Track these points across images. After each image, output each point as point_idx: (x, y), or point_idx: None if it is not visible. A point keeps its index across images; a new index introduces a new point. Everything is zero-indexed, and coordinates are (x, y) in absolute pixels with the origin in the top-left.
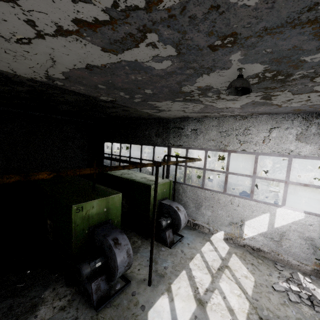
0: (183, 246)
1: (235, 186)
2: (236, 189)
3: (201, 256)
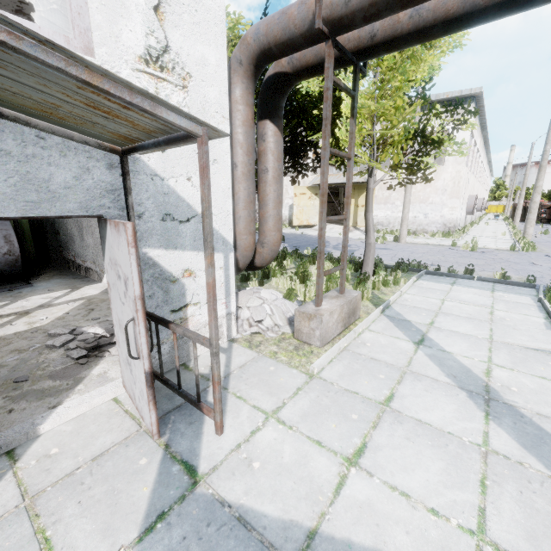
0: (1, 295)
1: (304, 238)
2: (298, 240)
3: (5, 304)
